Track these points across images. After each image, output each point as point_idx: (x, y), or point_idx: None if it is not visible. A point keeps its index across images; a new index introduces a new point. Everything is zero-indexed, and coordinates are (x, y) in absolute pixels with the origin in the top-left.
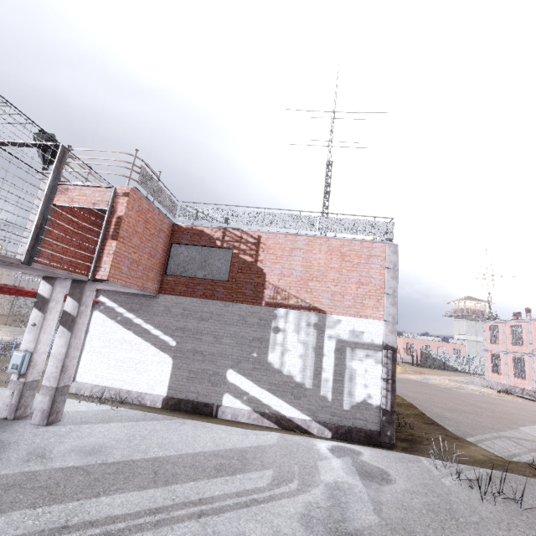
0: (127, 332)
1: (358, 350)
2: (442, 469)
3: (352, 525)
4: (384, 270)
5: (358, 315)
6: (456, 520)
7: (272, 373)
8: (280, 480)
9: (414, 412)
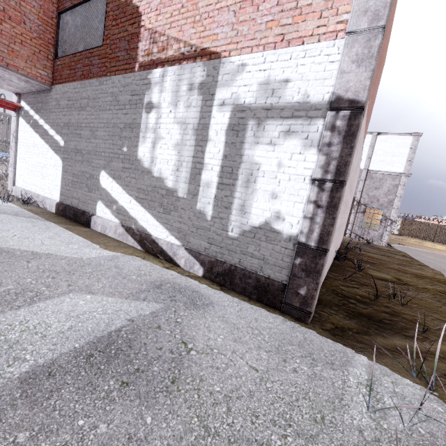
0: (36, 135)
1: (269, 123)
2: (397, 413)
3: None
4: None
5: (282, 42)
6: None
7: (141, 174)
8: None
9: (444, 290)
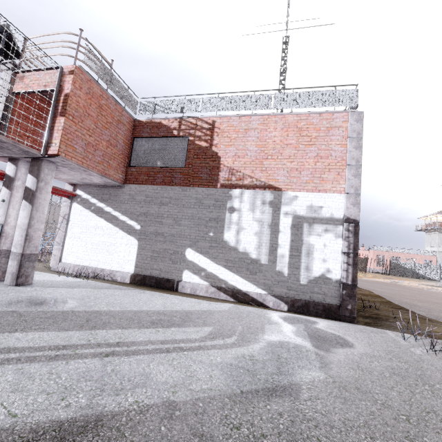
0: (100, 219)
1: (315, 225)
2: (411, 340)
3: (288, 379)
4: (346, 141)
5: (316, 190)
6: (431, 386)
7: (228, 250)
8: (217, 335)
9: (381, 300)
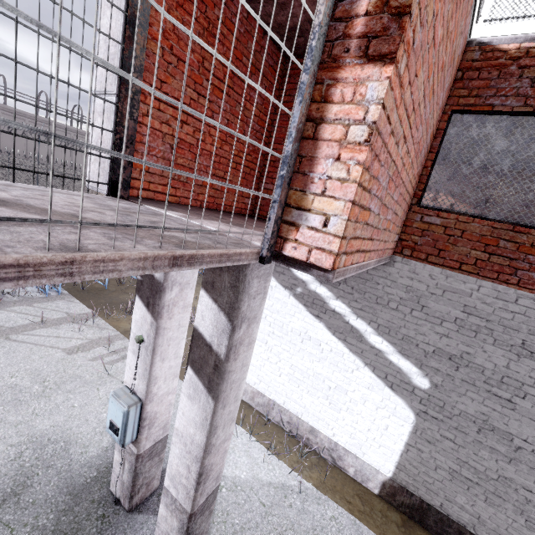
0: (314, 321)
1: None
2: None
3: None
4: None
5: None
6: None
7: None
8: None
9: None
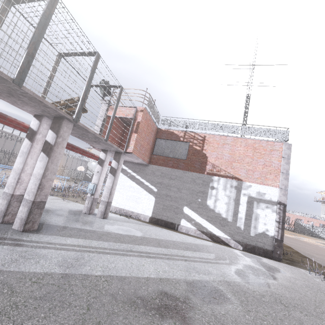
0: (132, 182)
1: (261, 203)
2: (313, 275)
3: (262, 281)
4: (281, 159)
5: (262, 183)
6: (324, 293)
7: (209, 211)
8: (219, 258)
9: (292, 250)
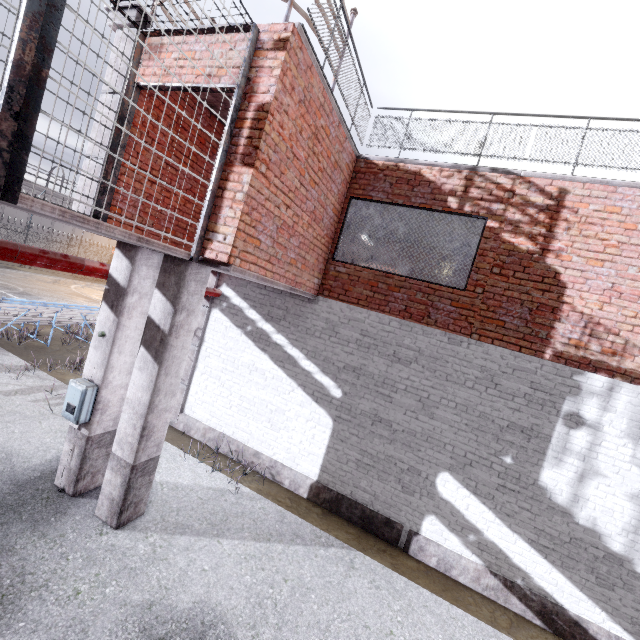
0: (260, 354)
1: None
2: None
3: None
4: None
5: None
6: None
7: (546, 510)
8: None
9: None
